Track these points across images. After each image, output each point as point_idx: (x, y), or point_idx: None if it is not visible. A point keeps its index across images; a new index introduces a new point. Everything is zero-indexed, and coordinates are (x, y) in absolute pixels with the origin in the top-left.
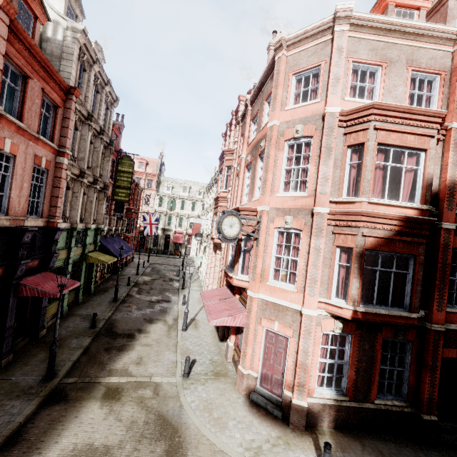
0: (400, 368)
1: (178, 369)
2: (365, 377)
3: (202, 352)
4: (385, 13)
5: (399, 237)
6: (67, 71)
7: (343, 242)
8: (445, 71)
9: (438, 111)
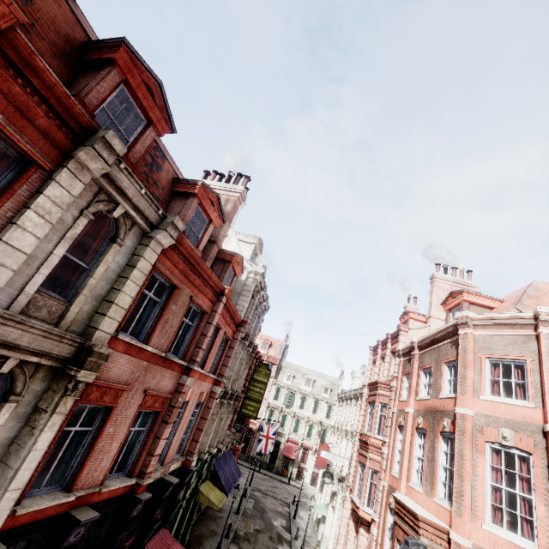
0: None
1: None
2: None
3: None
4: None
5: None
6: (242, 304)
7: None
8: None
9: None
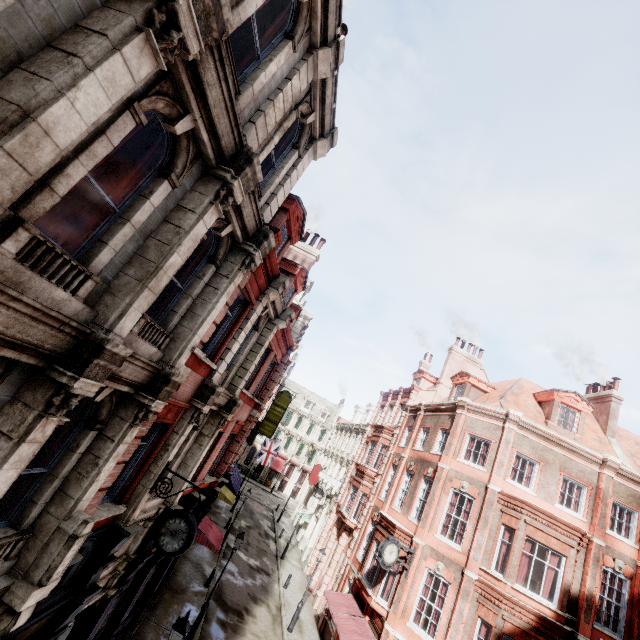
0: None
1: None
2: None
3: None
4: (552, 405)
5: (534, 633)
6: None
7: (484, 615)
8: (592, 486)
9: (578, 527)
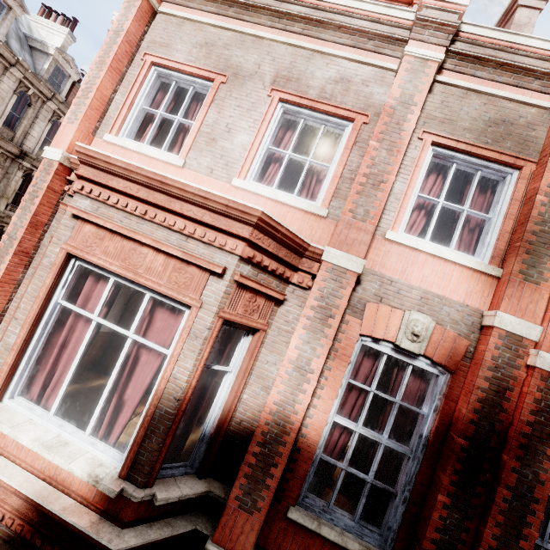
0: None
1: None
2: None
3: None
4: None
5: None
6: None
7: None
8: (368, 115)
9: (235, 203)
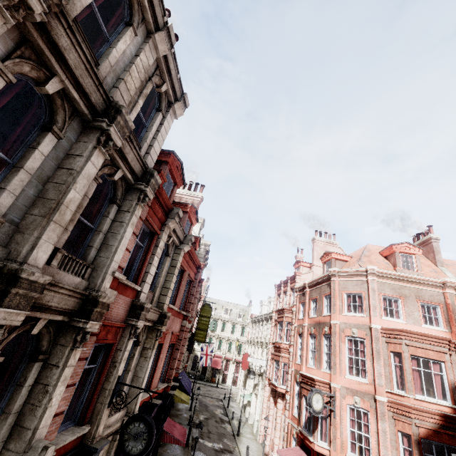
0: None
1: None
2: None
3: None
4: (394, 256)
5: (443, 430)
6: None
7: (402, 428)
8: (442, 304)
9: (444, 337)
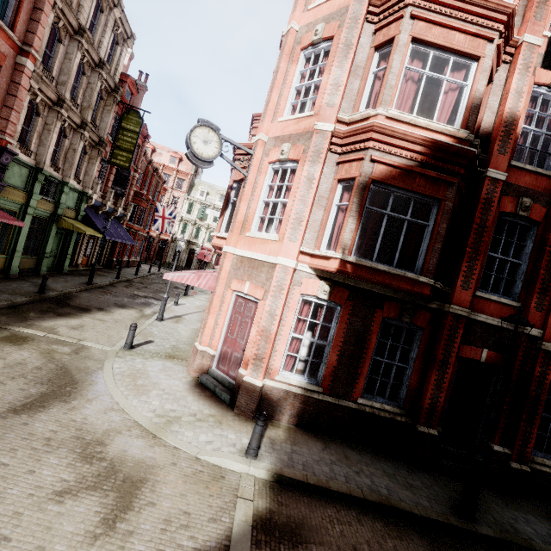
0: (402, 364)
1: (122, 341)
2: (350, 365)
3: (167, 338)
4: None
5: (421, 169)
6: None
7: (346, 173)
8: None
9: (502, 2)
